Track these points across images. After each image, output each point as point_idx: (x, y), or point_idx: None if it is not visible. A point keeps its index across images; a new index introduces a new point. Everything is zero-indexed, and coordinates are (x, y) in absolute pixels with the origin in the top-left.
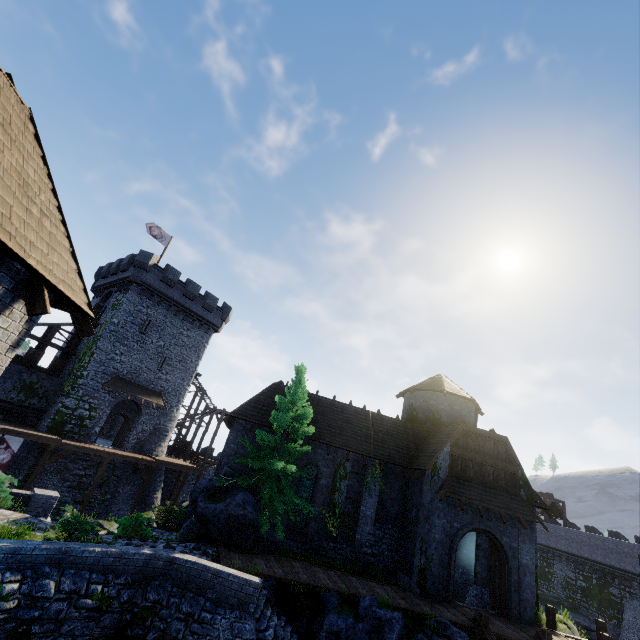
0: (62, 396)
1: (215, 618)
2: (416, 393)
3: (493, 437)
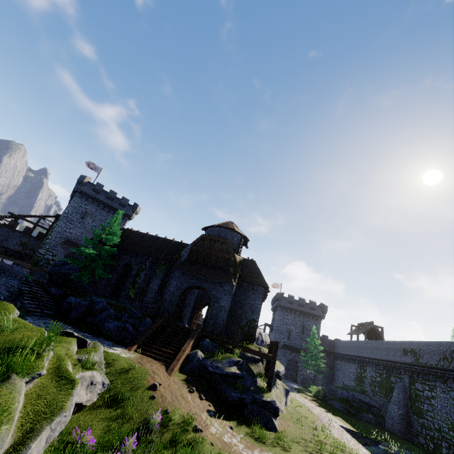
0: (39, 248)
1: (2, 278)
2: (206, 230)
3: (220, 240)
